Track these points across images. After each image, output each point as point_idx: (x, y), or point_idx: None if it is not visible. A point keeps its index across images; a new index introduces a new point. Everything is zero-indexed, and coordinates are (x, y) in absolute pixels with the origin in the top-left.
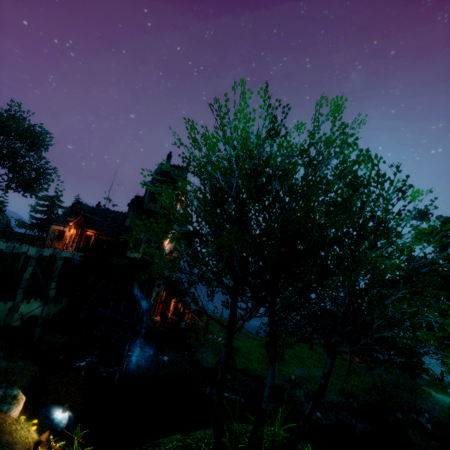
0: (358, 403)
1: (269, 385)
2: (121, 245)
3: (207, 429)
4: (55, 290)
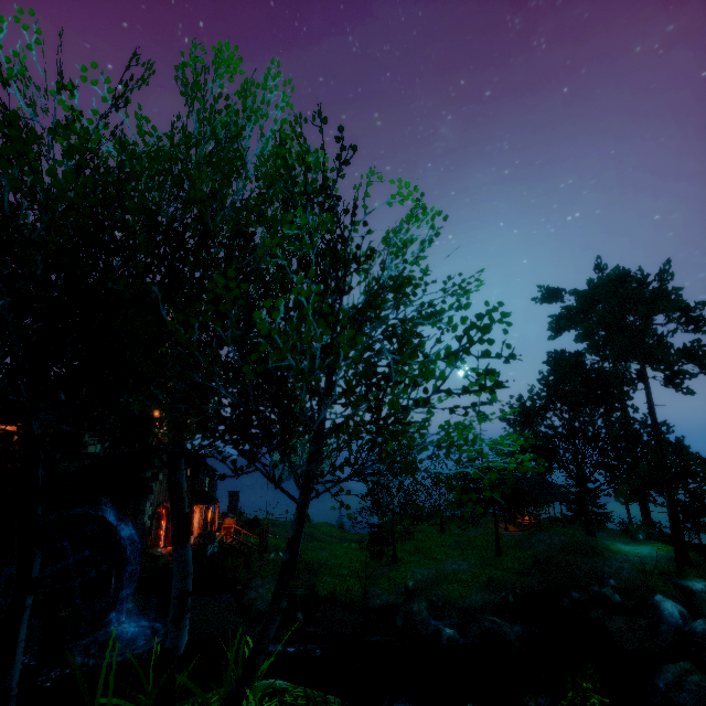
0: (515, 594)
1: (174, 595)
2: None
3: None
4: None
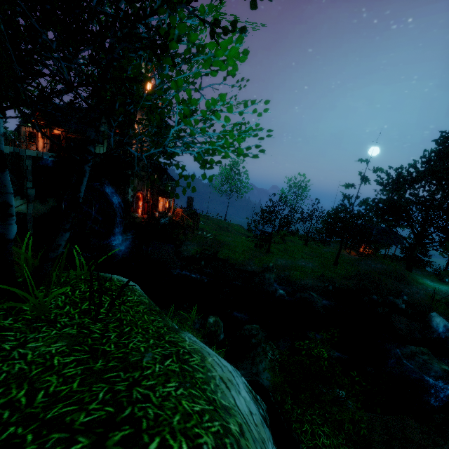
0: (334, 286)
1: None
2: None
3: None
4: (33, 189)
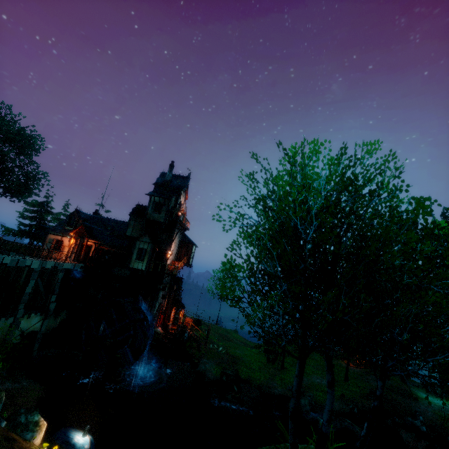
0: (357, 408)
1: (329, 409)
2: (123, 255)
3: None
4: (55, 303)
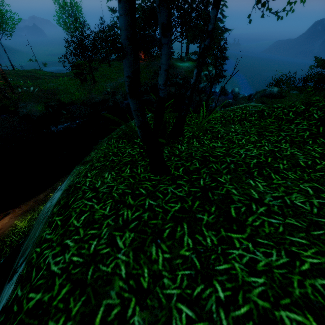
0: (149, 87)
1: (165, 69)
2: None
3: (99, 147)
4: None
